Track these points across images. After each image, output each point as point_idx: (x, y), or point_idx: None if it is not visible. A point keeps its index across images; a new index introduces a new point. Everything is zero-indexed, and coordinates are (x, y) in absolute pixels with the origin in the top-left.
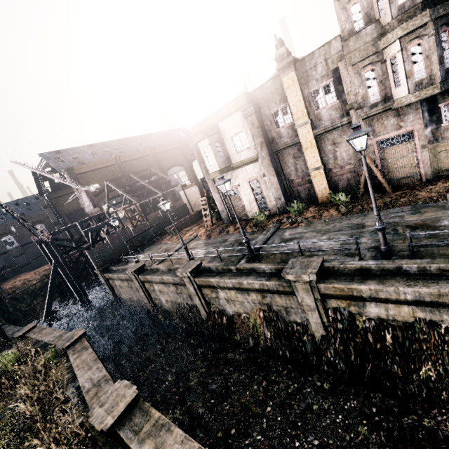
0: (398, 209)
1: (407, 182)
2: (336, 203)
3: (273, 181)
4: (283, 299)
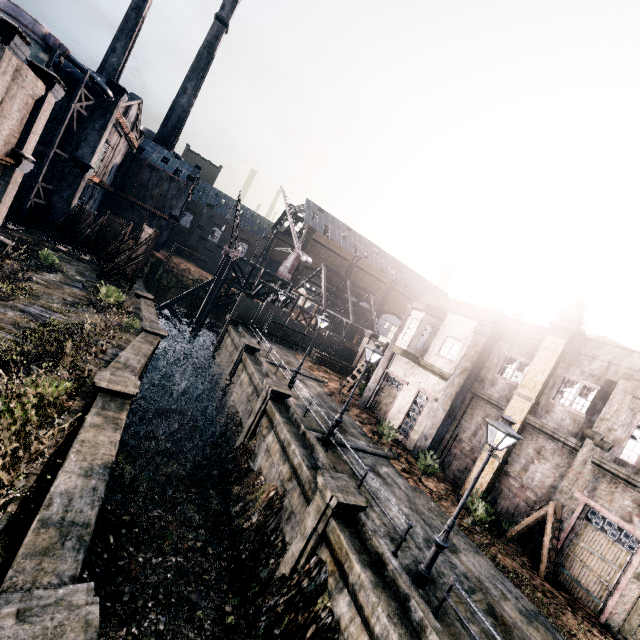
0: (518, 593)
1: (581, 596)
2: (469, 509)
3: (439, 415)
4: (299, 499)
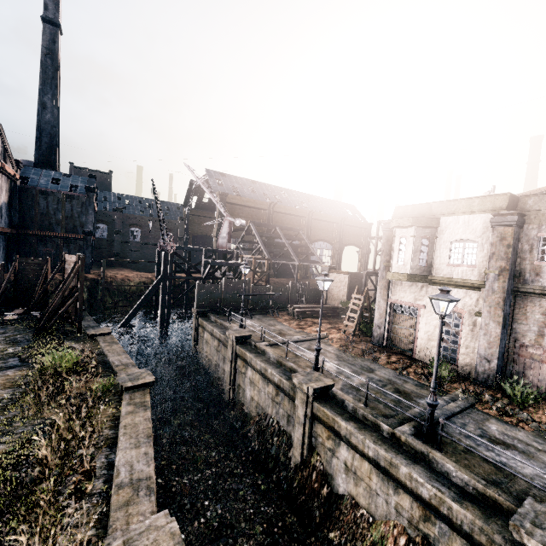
0: None
1: None
2: None
3: (492, 330)
4: None
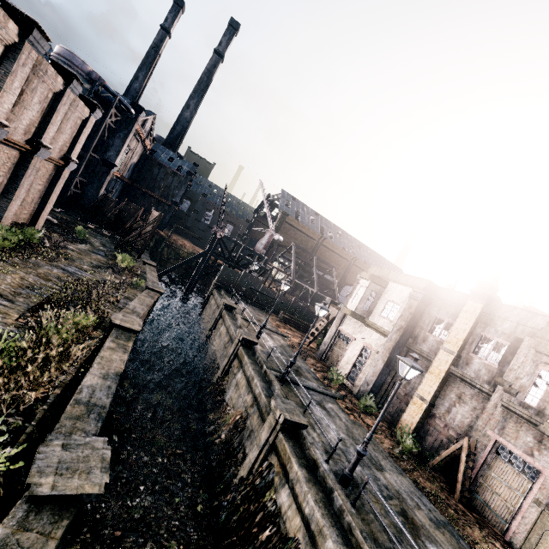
0: (432, 507)
1: (491, 518)
2: (399, 441)
3: (379, 365)
4: (257, 420)
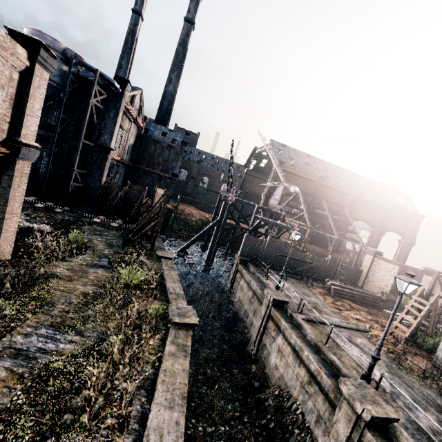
0: None
1: None
2: None
3: None
4: None
